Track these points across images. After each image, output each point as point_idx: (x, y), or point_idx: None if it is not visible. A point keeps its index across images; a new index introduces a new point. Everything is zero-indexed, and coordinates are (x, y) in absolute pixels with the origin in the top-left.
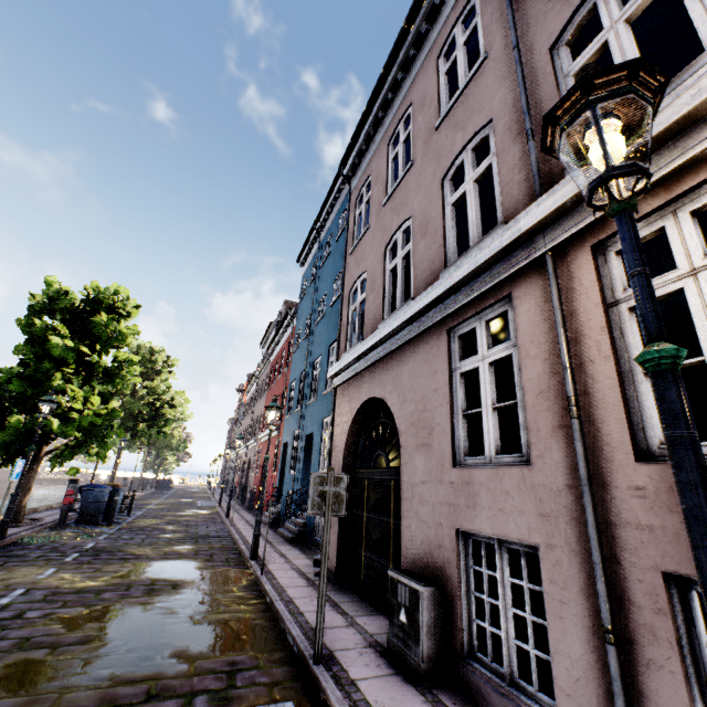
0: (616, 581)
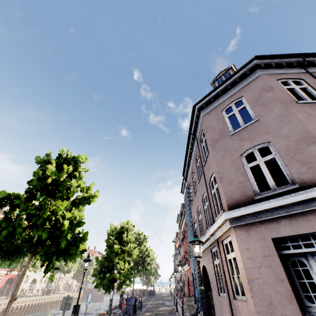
0: None
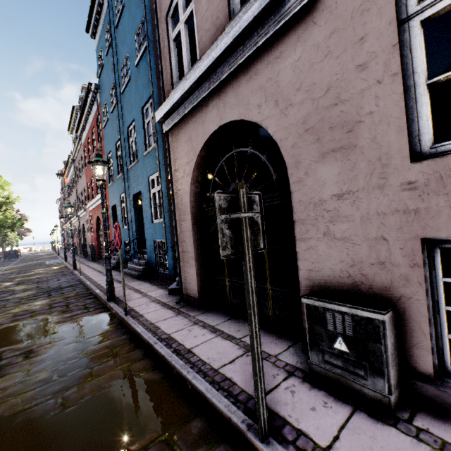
0: None
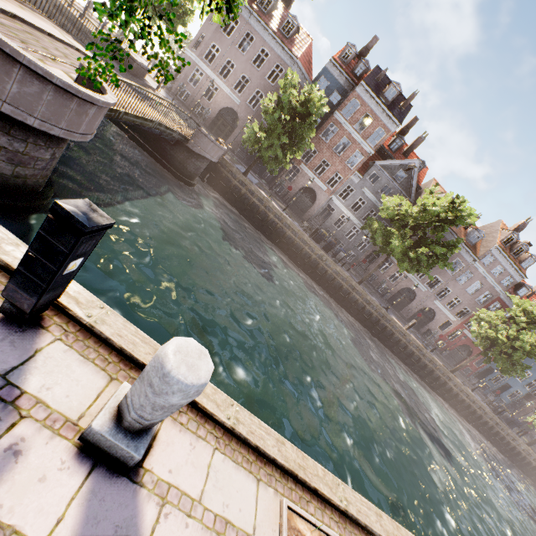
0: None
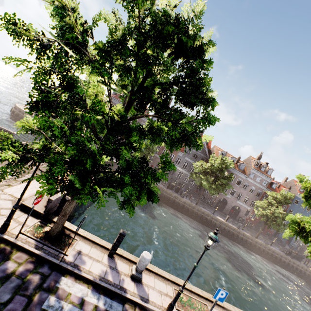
0: None
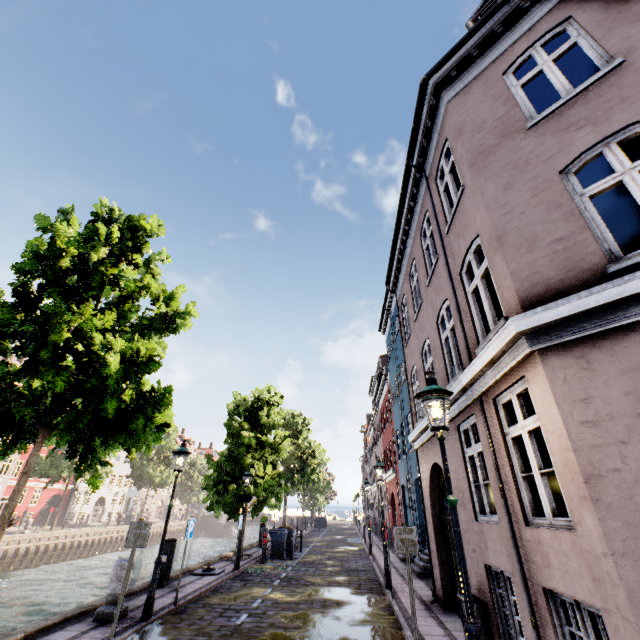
0: (533, 593)
